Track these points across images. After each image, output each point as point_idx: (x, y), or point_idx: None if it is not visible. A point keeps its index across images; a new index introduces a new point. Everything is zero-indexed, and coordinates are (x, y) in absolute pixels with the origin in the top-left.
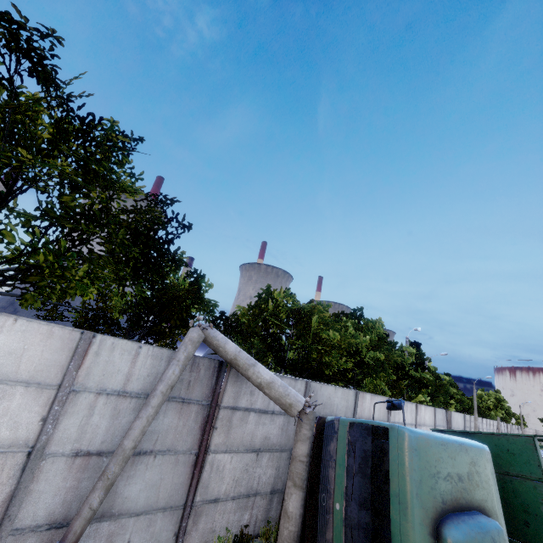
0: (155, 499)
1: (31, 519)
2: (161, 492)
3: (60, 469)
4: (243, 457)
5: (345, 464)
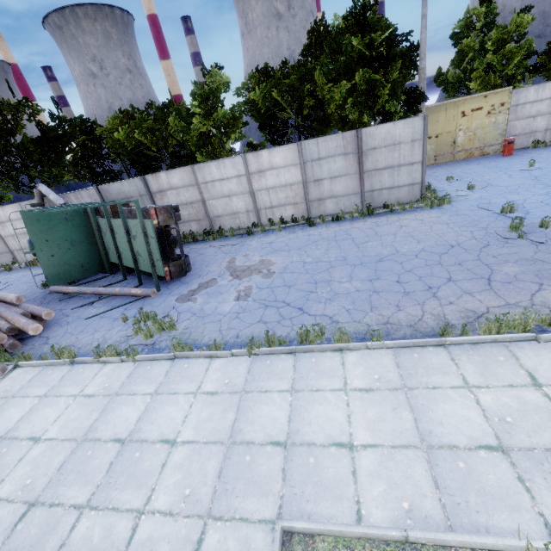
0: None
1: None
2: None
3: None
4: None
5: None
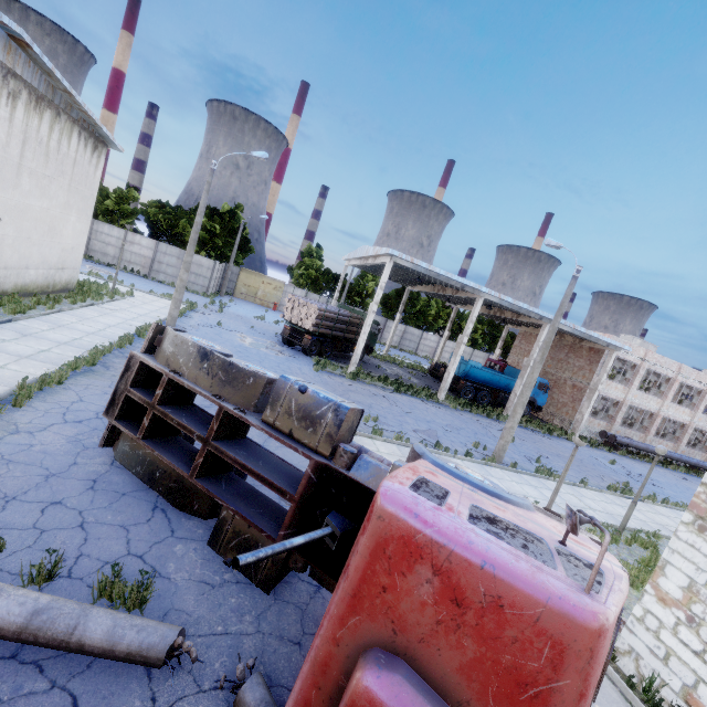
0: None
1: None
2: None
3: None
4: None
5: None
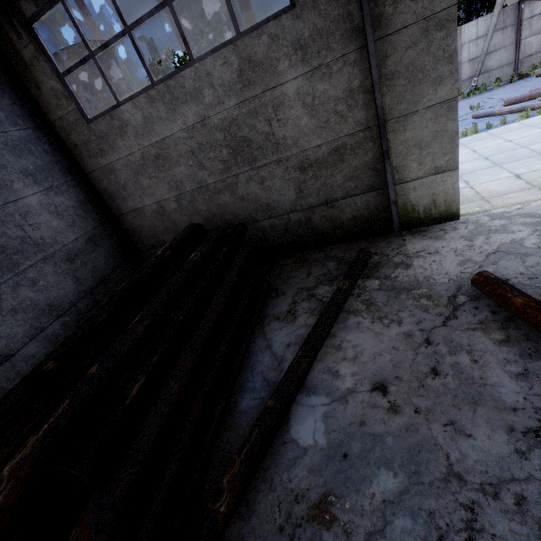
0: (501, 64)
1: (464, 78)
2: (503, 61)
3: (467, 66)
4: None
5: None
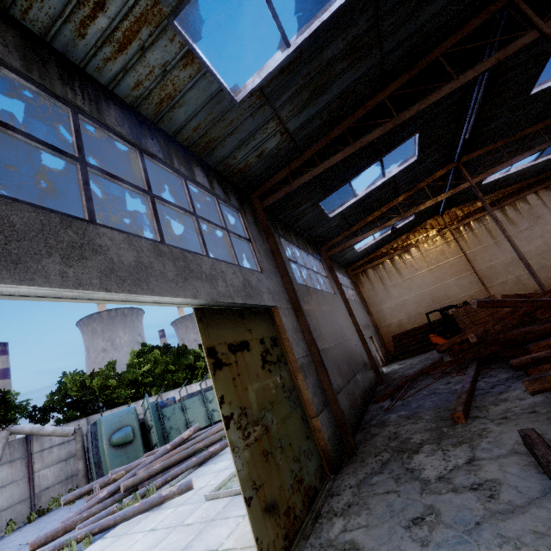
0: (13, 501)
1: None
2: (15, 497)
3: None
4: (57, 466)
5: (91, 440)
